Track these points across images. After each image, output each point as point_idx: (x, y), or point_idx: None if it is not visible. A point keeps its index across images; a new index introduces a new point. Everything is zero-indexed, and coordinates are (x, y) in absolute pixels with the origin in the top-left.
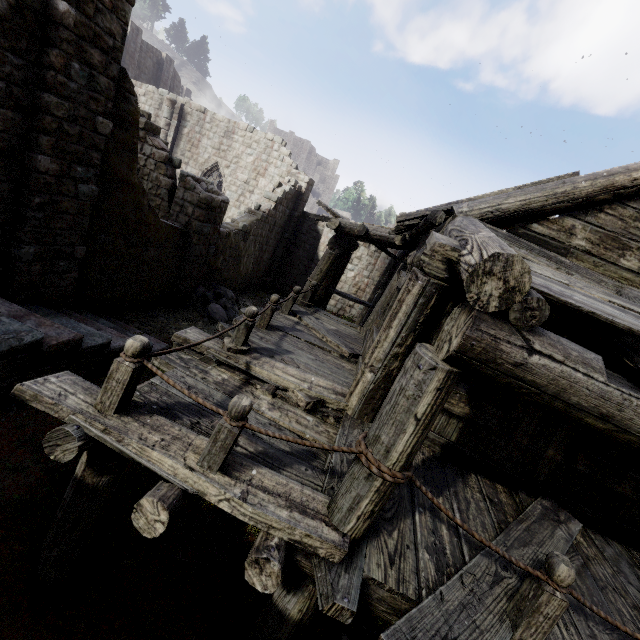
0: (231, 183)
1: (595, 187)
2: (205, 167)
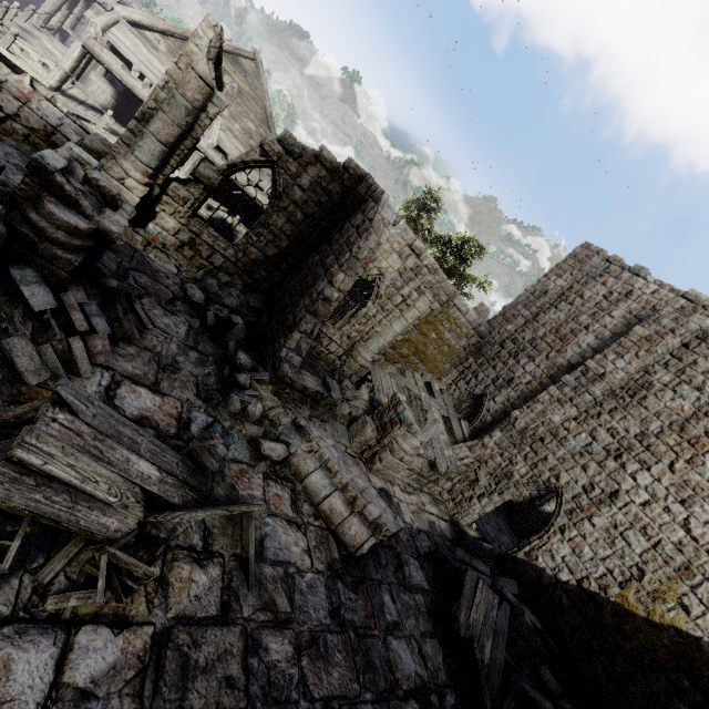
0: None
1: (165, 28)
2: None
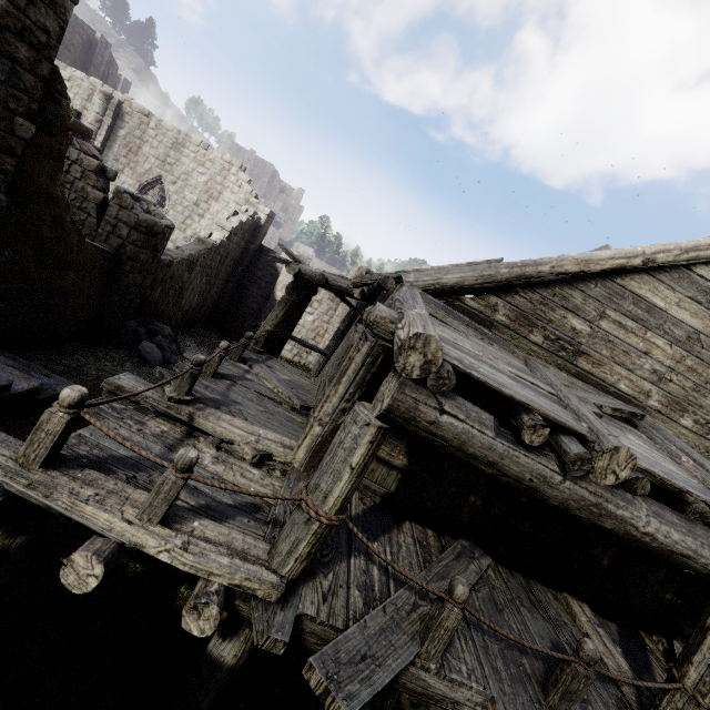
0: (177, 202)
1: (512, 274)
2: (145, 179)
